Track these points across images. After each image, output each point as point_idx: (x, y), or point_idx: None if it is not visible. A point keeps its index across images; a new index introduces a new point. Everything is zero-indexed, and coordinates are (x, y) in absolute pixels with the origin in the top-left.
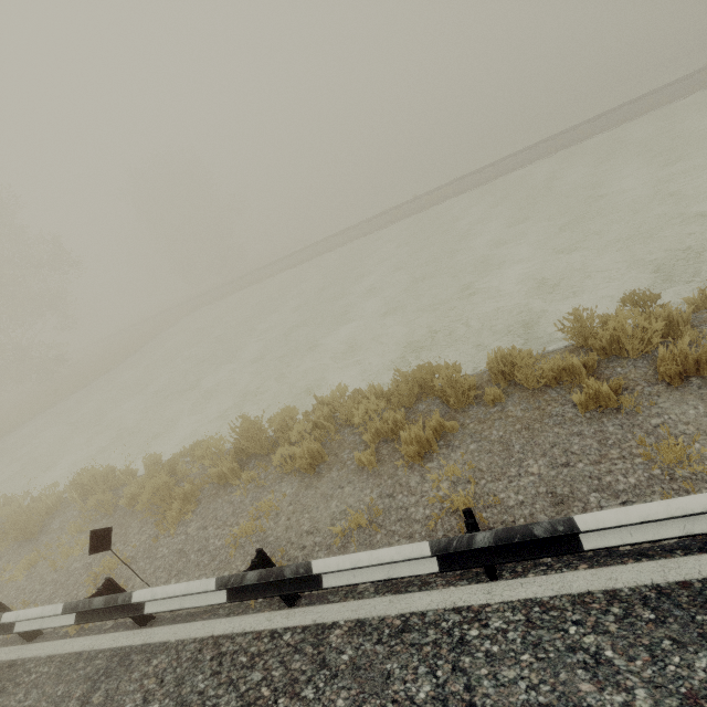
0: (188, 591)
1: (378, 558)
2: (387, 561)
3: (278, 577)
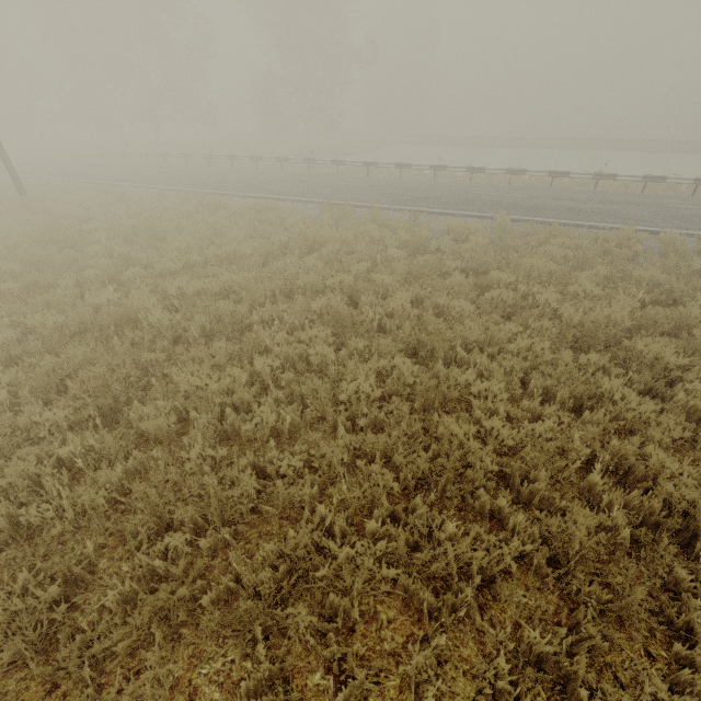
0: (635, 175)
1: (684, 177)
2: (685, 178)
3: (660, 176)
